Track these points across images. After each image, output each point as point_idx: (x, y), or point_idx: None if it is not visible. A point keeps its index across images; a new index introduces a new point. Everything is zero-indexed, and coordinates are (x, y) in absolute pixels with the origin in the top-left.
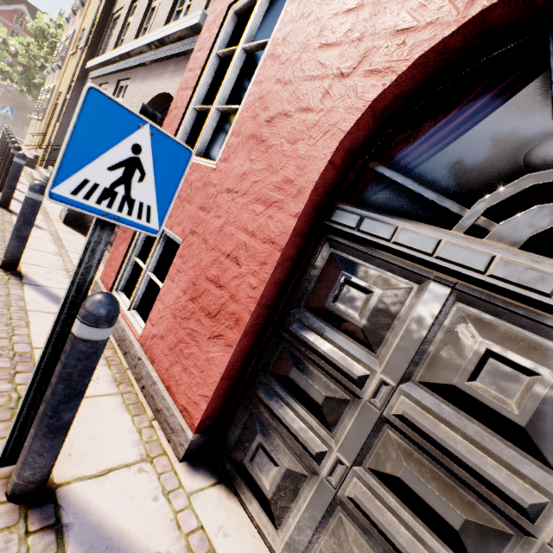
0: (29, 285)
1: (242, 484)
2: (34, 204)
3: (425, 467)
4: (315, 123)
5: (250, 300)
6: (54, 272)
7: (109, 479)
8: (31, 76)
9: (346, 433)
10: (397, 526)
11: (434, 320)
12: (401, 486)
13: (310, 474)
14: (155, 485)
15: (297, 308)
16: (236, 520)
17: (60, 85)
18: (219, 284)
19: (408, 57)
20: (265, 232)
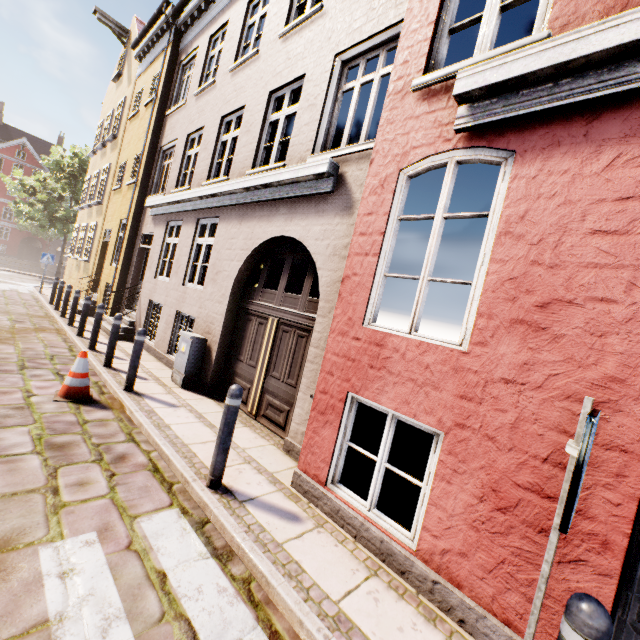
0: (247, 502)
1: None
2: (236, 410)
3: None
4: (630, 317)
5: (616, 519)
6: (242, 470)
7: None
8: (52, 210)
9: None
10: None
11: None
12: None
13: None
14: None
15: None
16: None
17: (104, 221)
18: (546, 494)
19: None
20: (603, 436)
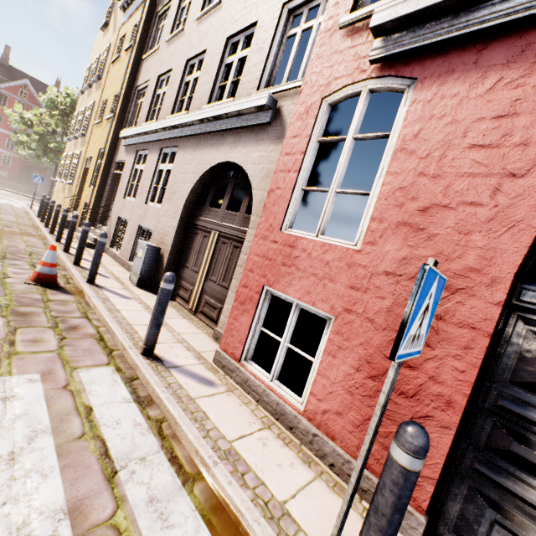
0: (172, 368)
1: None
2: (168, 293)
3: None
4: (492, 218)
5: (460, 383)
6: (174, 347)
7: None
8: (46, 142)
9: None
10: None
11: None
12: None
13: None
14: None
15: (500, 382)
16: None
17: (86, 151)
18: (408, 364)
19: None
20: (458, 316)
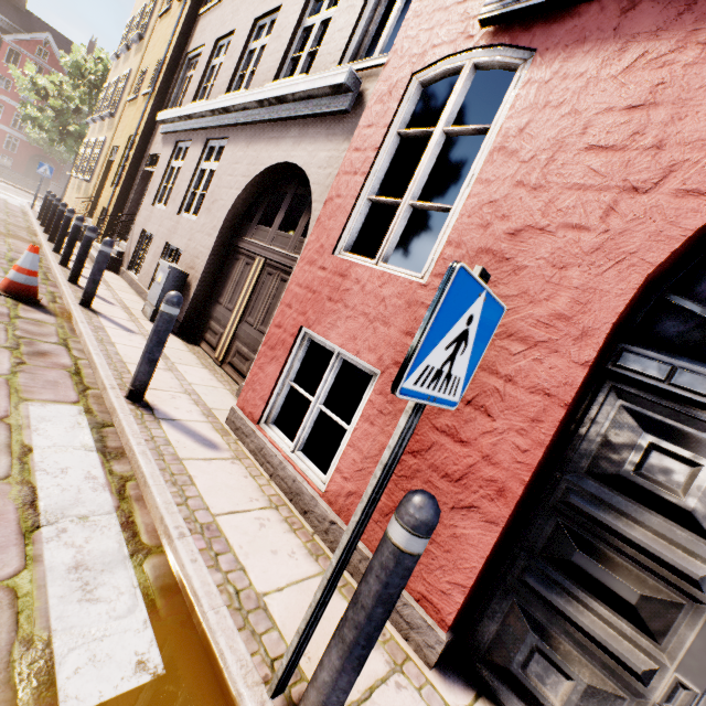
0: (164, 421)
1: (512, 698)
2: (170, 320)
3: None
4: (598, 247)
5: (519, 466)
6: (176, 397)
7: (376, 704)
8: (65, 122)
9: (686, 648)
10: None
11: None
12: None
13: (630, 696)
14: None
15: (573, 472)
16: None
17: (113, 137)
18: (460, 438)
19: None
20: (531, 378)
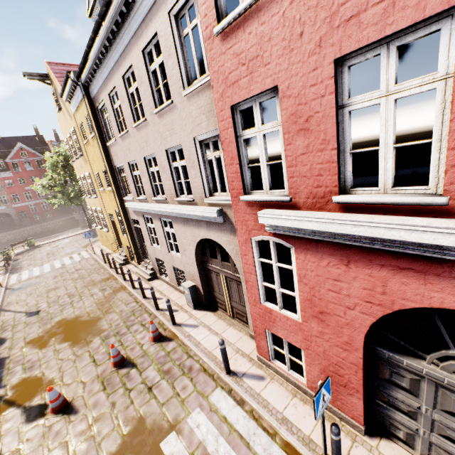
0: (243, 376)
1: (390, 436)
2: (224, 348)
3: (454, 434)
4: (347, 324)
5: (358, 384)
6: (236, 358)
7: None
8: (67, 194)
9: (422, 422)
10: (454, 450)
11: (434, 391)
12: (450, 438)
13: (416, 434)
14: (364, 449)
15: (376, 377)
16: (397, 450)
17: (105, 208)
18: (338, 375)
19: (377, 314)
20: (349, 360)
